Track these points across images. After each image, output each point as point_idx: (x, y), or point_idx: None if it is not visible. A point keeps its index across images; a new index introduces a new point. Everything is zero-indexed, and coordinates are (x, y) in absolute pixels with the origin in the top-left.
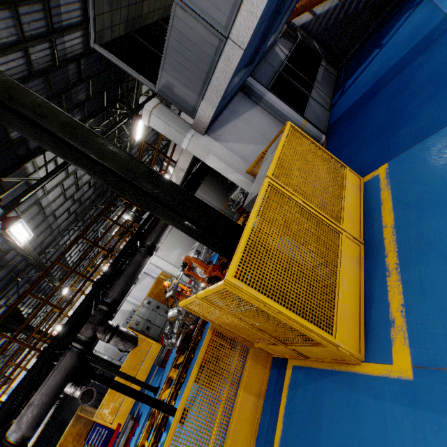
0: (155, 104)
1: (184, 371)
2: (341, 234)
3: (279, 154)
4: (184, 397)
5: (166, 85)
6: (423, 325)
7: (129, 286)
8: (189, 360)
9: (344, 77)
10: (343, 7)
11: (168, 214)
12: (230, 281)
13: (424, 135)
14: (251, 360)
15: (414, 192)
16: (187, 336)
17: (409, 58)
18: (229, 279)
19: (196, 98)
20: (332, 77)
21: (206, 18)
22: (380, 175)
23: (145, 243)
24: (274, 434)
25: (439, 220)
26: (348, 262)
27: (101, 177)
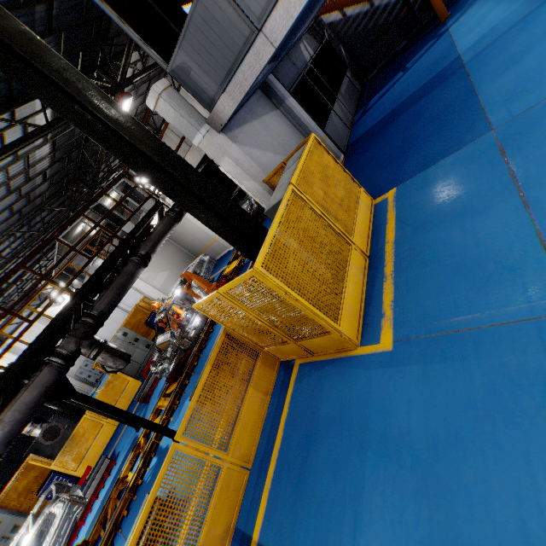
0: (165, 86)
1: (177, 398)
2: (351, 246)
3: (302, 164)
4: (197, 390)
5: (182, 66)
6: (404, 312)
7: (119, 298)
8: (183, 386)
9: (368, 94)
10: (374, 15)
11: (198, 206)
12: (259, 269)
13: (427, 166)
14: (260, 362)
15: (412, 214)
16: (179, 365)
17: (426, 89)
18: (257, 267)
19: (216, 88)
20: (356, 91)
21: (239, 3)
22: (389, 198)
23: (138, 252)
24: (280, 418)
25: (426, 236)
26: (355, 270)
27: (129, 159)
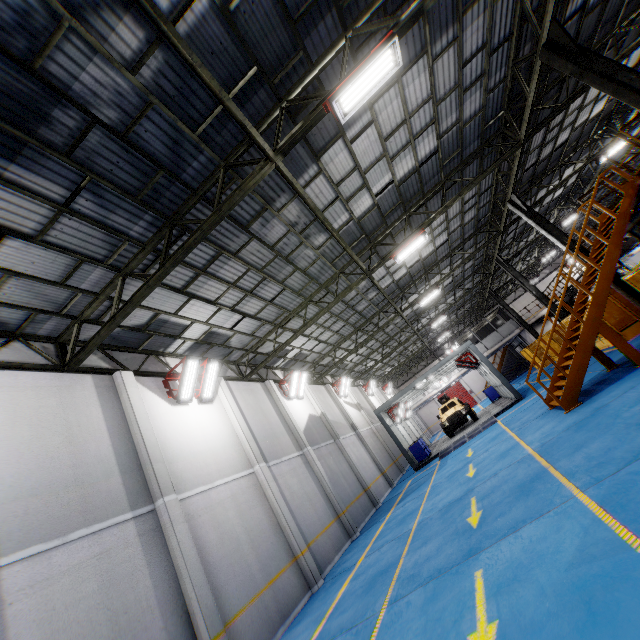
0: None
1: None
2: None
3: None
4: None
5: None
6: None
7: None
8: None
9: None
10: None
11: None
12: None
13: None
14: None
15: None
16: None
17: None
18: None
19: None
20: None
21: None
22: None
23: None
24: None
25: None
26: None
27: None
